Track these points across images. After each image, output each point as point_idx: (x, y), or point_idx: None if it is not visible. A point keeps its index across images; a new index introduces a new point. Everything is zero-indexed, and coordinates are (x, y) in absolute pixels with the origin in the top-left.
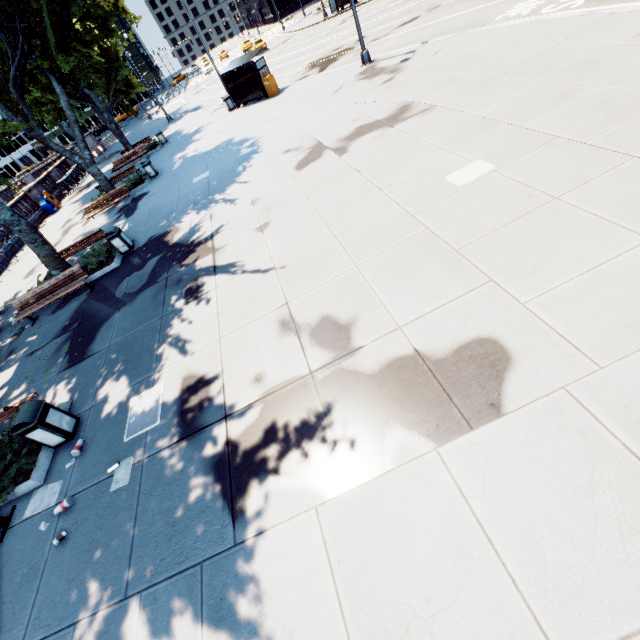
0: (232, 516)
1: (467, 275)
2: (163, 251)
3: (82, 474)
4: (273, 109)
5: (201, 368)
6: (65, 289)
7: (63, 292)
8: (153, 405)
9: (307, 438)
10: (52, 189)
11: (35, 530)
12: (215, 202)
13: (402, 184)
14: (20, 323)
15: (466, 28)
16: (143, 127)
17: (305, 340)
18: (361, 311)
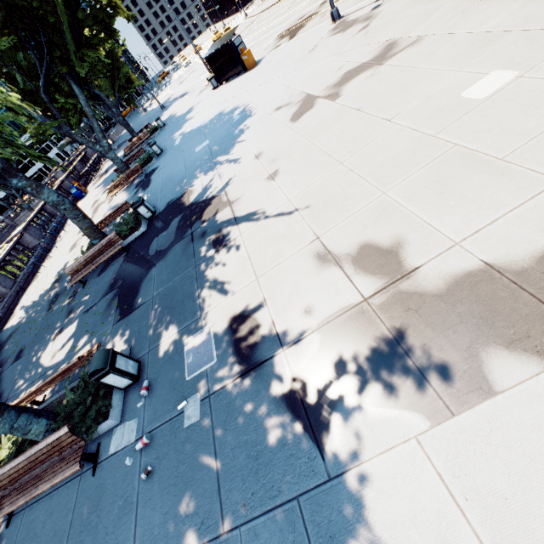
0: (318, 448)
1: (525, 180)
2: (183, 211)
3: (154, 412)
4: (254, 78)
5: (245, 307)
6: (106, 254)
7: (105, 257)
8: (206, 345)
9: (381, 365)
10: (78, 179)
11: (121, 465)
12: (220, 163)
13: (411, 111)
14: (73, 287)
15: None
16: (141, 119)
17: (348, 269)
18: (404, 234)
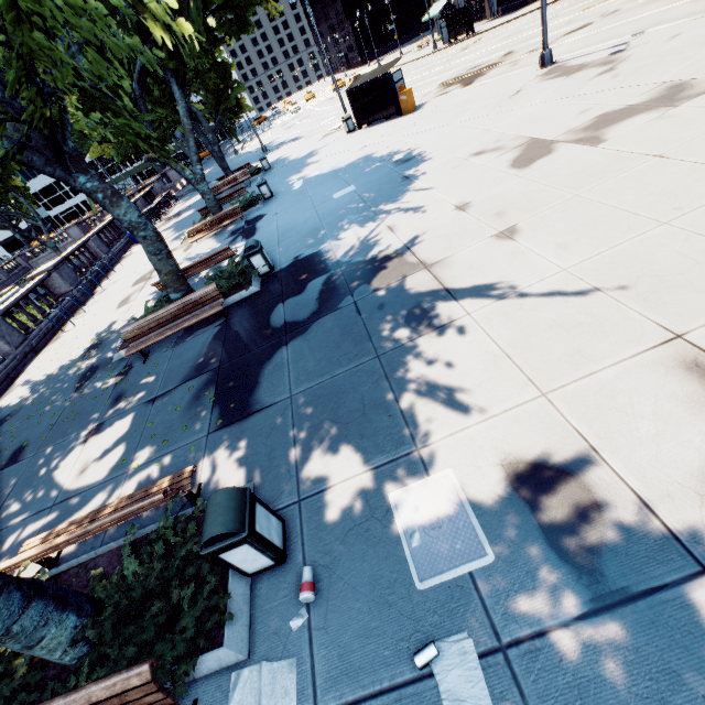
0: None
1: None
2: (328, 271)
3: (339, 653)
4: (418, 122)
5: (535, 447)
6: (193, 316)
7: (191, 319)
8: (453, 514)
9: None
10: None
11: None
12: (387, 213)
13: None
14: (124, 359)
15: (699, 13)
16: (230, 161)
17: None
18: None
